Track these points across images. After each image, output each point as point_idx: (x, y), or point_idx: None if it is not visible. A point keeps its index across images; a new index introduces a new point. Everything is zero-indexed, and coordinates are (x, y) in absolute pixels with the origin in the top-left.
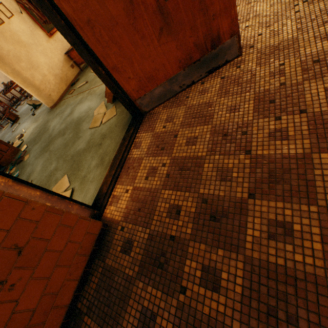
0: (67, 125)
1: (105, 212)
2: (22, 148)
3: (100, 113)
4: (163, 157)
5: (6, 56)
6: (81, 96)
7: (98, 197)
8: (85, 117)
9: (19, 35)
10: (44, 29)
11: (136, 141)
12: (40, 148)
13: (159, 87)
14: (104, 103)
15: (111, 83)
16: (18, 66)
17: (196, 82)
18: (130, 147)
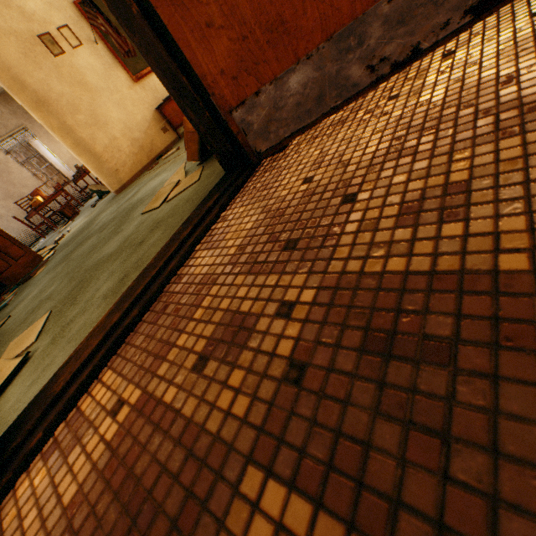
0: (117, 214)
1: (16, 487)
2: (46, 256)
3: (171, 184)
4: (289, 276)
5: (55, 101)
6: (161, 168)
7: (32, 404)
8: (147, 197)
9: (85, 73)
10: (128, 70)
11: (216, 229)
12: (63, 255)
13: (301, 66)
14: (185, 164)
15: (161, 53)
16: (71, 119)
17: (426, 53)
18: (193, 244)
